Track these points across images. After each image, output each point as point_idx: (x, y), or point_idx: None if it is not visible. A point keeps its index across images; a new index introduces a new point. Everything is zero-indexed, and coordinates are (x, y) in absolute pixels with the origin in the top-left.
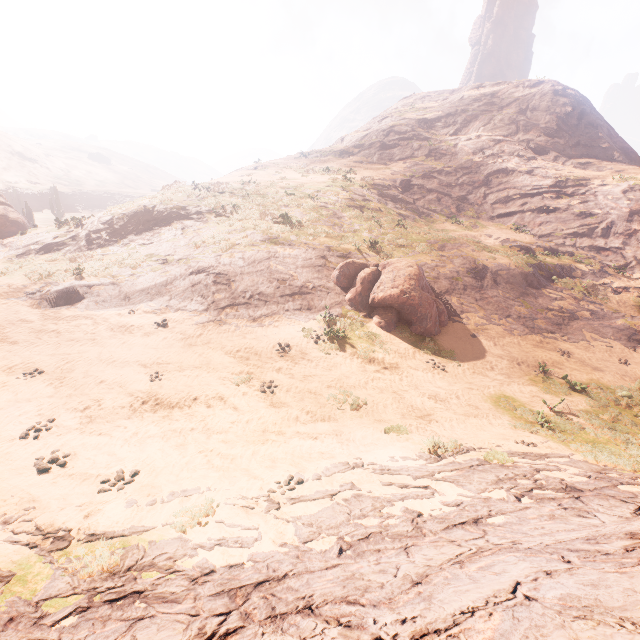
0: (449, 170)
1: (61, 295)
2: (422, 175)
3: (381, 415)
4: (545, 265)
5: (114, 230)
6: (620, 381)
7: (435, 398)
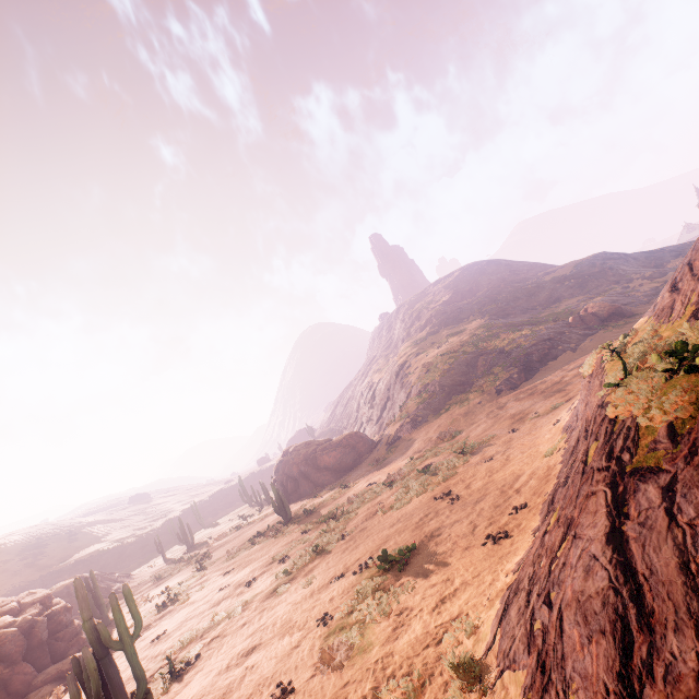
0: (501, 304)
1: (509, 385)
2: (495, 311)
3: None
4: (610, 293)
5: (460, 376)
6: None
7: None
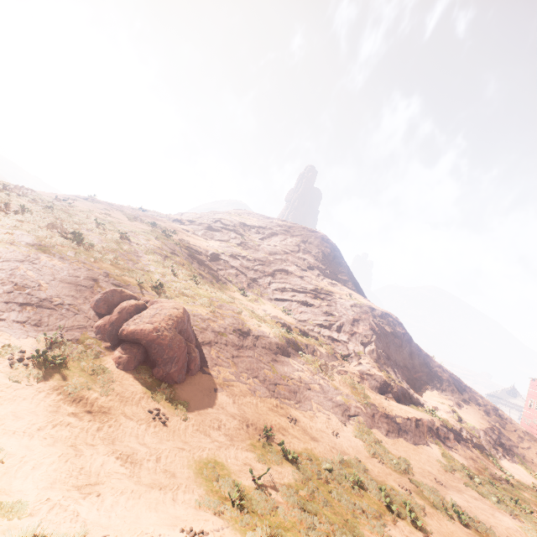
0: (250, 258)
1: None
2: (230, 254)
3: (14, 481)
4: (296, 341)
5: None
6: (329, 453)
7: (127, 458)
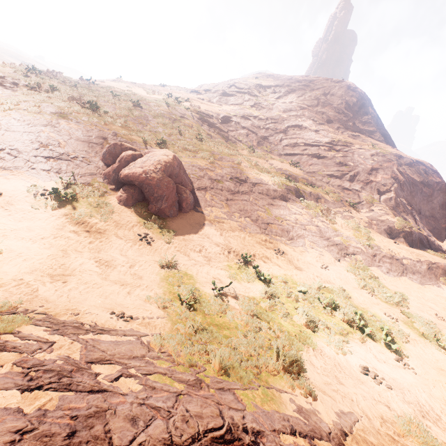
0: (262, 117)
1: None
2: (241, 116)
3: (4, 266)
4: (298, 188)
5: None
6: (310, 280)
7: (104, 263)
